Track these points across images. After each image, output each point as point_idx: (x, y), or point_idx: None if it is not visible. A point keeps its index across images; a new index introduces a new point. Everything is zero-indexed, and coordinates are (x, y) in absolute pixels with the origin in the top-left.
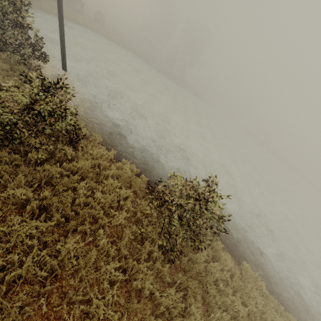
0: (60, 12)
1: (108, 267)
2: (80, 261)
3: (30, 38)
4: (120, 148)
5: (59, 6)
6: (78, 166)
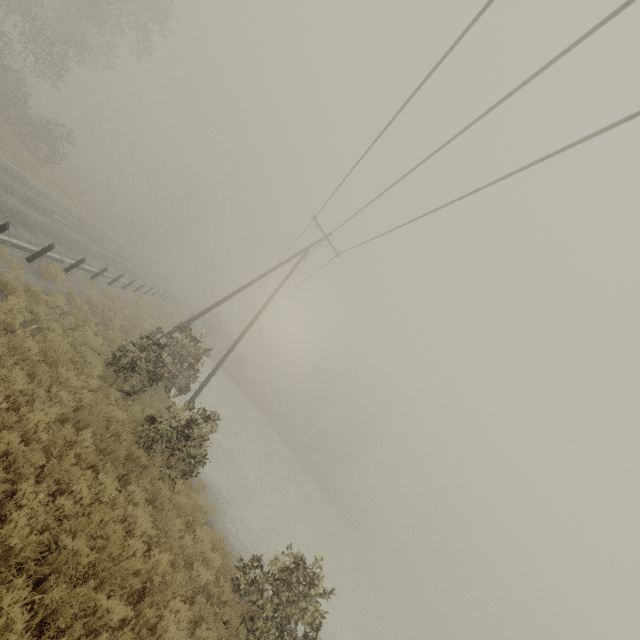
0: (222, 361)
1: (181, 607)
2: (155, 588)
3: (193, 375)
4: (214, 518)
5: (224, 358)
6: (180, 502)
